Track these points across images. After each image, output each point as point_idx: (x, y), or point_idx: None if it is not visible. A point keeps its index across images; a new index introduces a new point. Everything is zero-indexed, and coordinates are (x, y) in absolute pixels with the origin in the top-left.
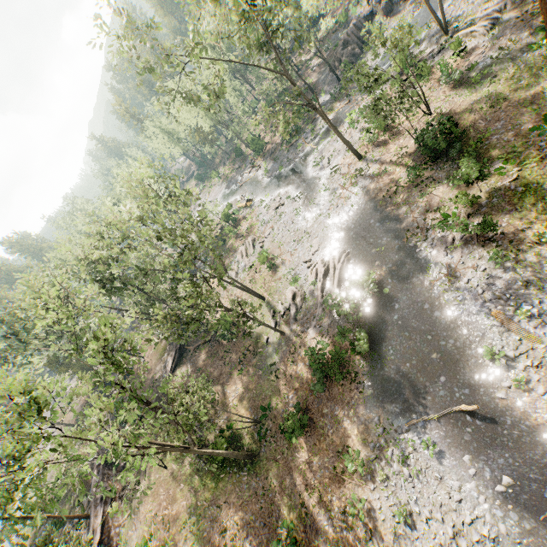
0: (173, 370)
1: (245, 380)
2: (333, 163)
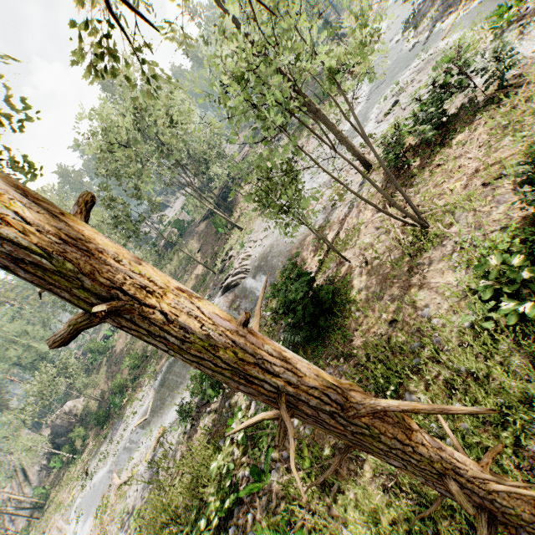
0: (204, 219)
1: (203, 271)
2: (382, 124)
